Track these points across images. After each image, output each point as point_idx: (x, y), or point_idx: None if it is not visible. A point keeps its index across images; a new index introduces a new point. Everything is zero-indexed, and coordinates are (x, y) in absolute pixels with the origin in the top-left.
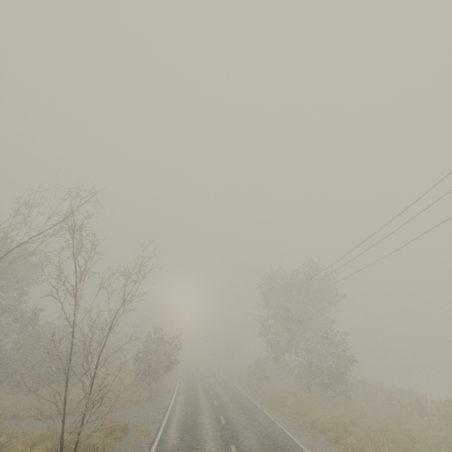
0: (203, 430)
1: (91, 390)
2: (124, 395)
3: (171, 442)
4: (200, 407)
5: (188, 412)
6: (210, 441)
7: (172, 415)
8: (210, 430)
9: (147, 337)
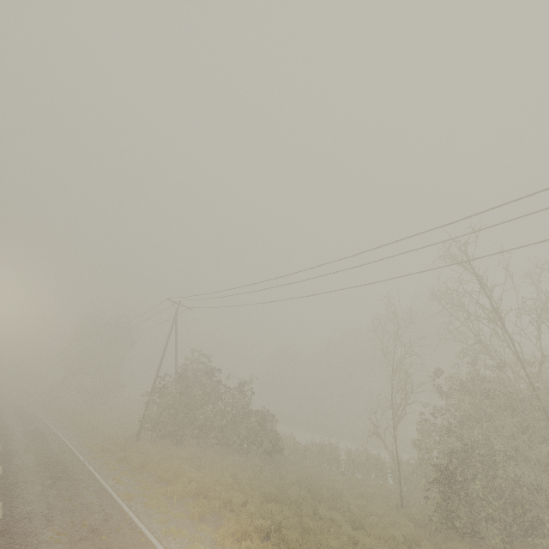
0: None
1: None
2: None
3: None
4: None
5: None
6: None
7: None
8: None
9: None
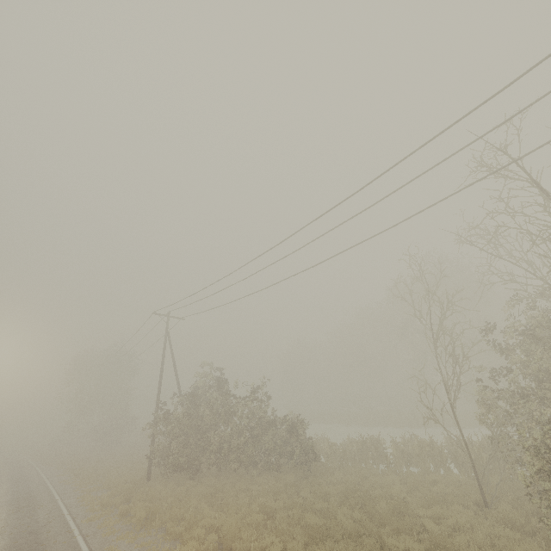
0: None
1: None
2: None
3: None
4: None
5: None
6: None
7: None
8: None
9: None
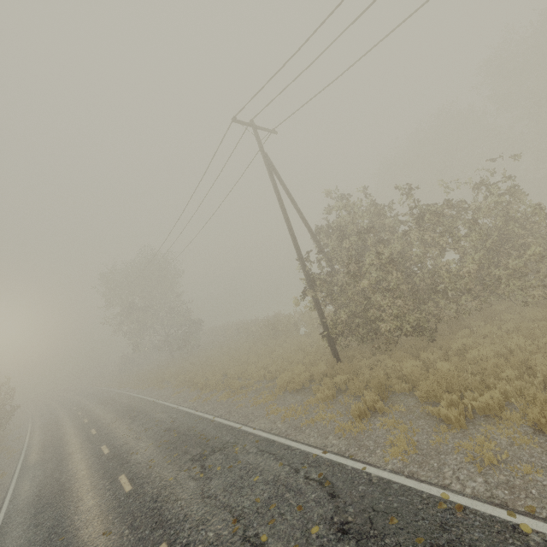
0: (65, 437)
1: None
2: None
3: (34, 461)
4: (62, 426)
5: (48, 437)
6: (73, 438)
7: (30, 448)
8: (73, 433)
9: None
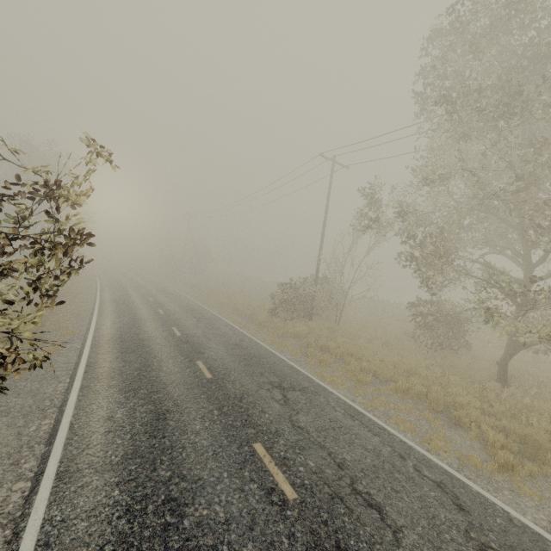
0: None
1: None
2: None
3: None
4: None
5: None
6: None
7: None
8: None
9: None
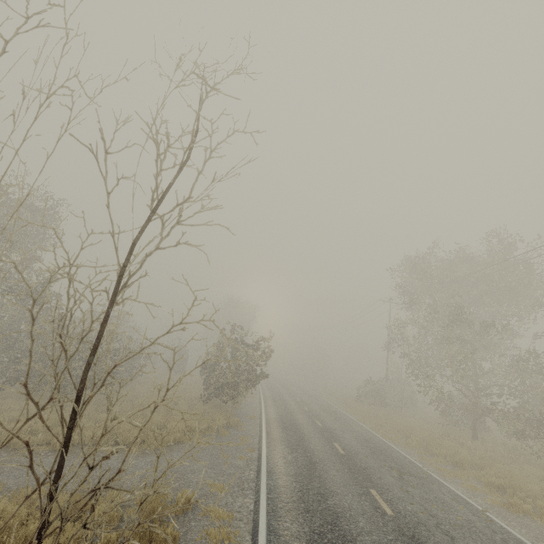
0: (359, 538)
1: (61, 467)
2: (188, 418)
3: None
4: (317, 458)
5: (301, 469)
6: None
7: (274, 474)
8: (377, 541)
9: (219, 336)
